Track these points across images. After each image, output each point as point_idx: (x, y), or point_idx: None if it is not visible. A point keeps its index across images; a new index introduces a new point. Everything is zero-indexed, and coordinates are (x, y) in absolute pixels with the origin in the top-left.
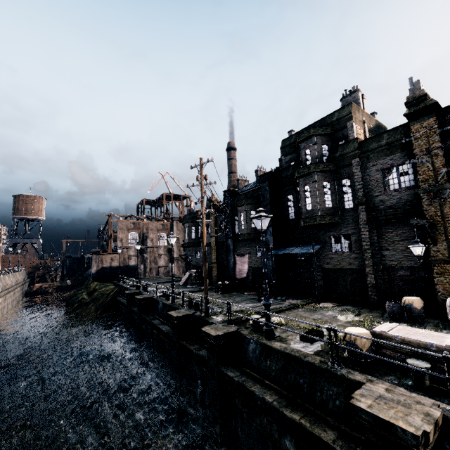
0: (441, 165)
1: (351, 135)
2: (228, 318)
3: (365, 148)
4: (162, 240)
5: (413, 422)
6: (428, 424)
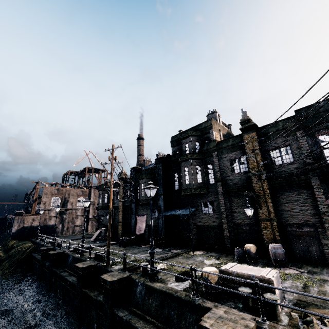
0: (260, 160)
1: (212, 137)
2: (124, 266)
3: (220, 146)
4: (81, 204)
5: None
6: None
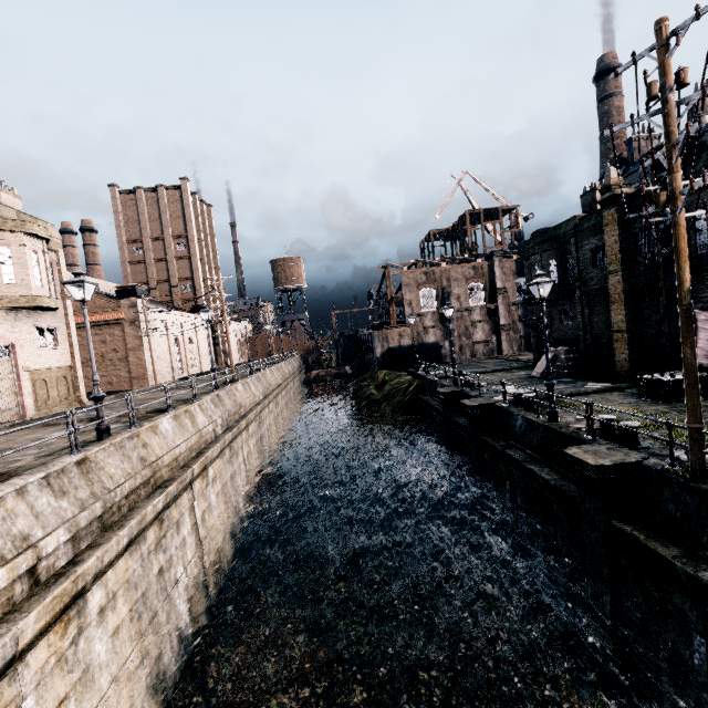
0: None
1: None
2: None
3: None
4: (476, 297)
5: None
6: None
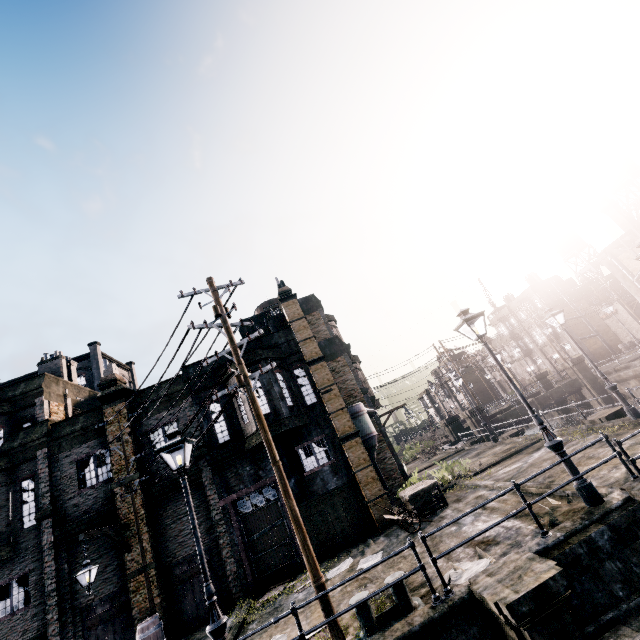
0: (132, 452)
1: (40, 415)
2: None
3: (58, 433)
4: None
5: None
6: None
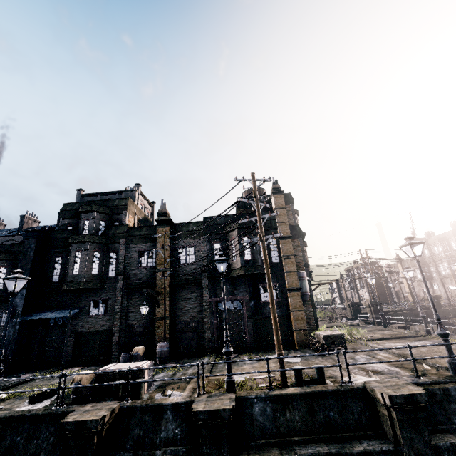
0: (168, 256)
1: (124, 220)
2: None
3: (132, 233)
4: None
5: (100, 414)
6: (108, 412)
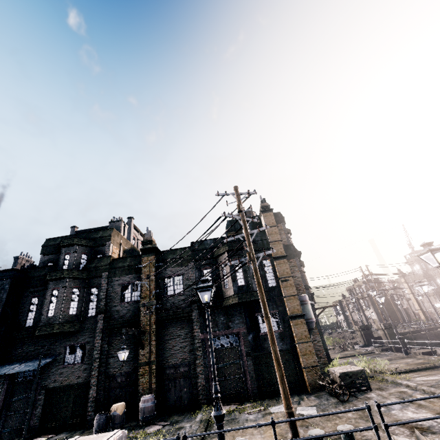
0: (153, 288)
1: (107, 252)
2: None
3: (115, 265)
4: None
5: None
6: None
